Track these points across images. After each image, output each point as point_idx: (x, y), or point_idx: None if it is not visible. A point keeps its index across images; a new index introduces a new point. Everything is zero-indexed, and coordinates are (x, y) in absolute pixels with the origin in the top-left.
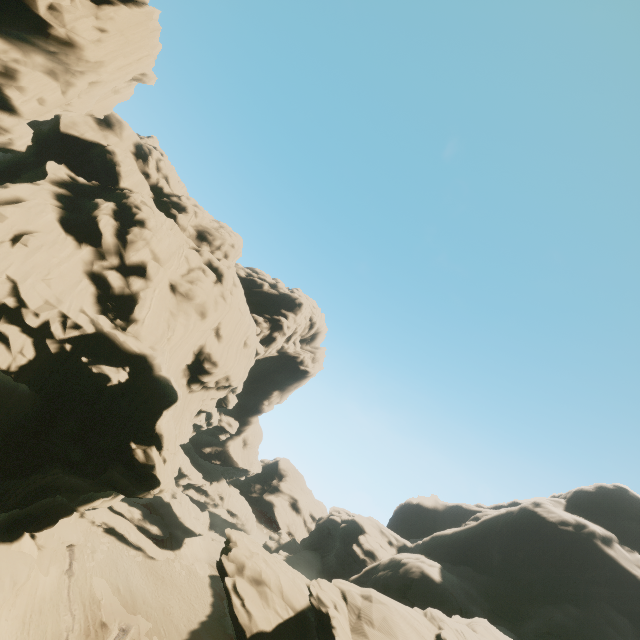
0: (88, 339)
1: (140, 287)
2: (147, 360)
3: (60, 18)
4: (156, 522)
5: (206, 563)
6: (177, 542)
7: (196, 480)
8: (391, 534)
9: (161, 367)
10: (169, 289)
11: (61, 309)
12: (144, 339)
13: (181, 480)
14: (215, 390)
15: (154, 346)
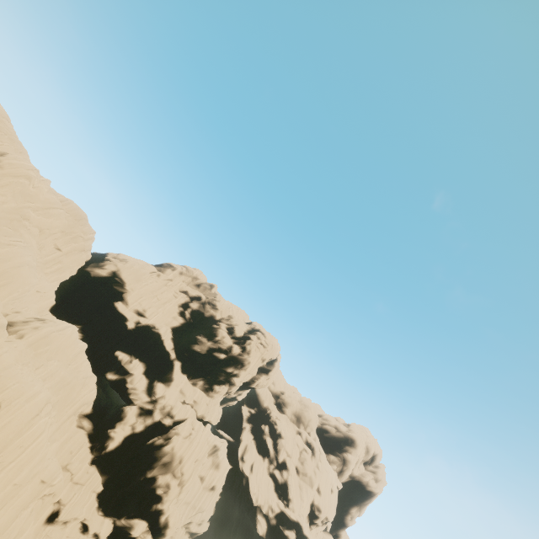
0: (279, 515)
1: (287, 476)
2: (300, 524)
3: (259, 385)
4: None
5: None
6: None
7: None
8: None
9: (305, 528)
10: (296, 472)
11: (270, 502)
12: (295, 511)
13: None
14: (321, 525)
15: (299, 513)
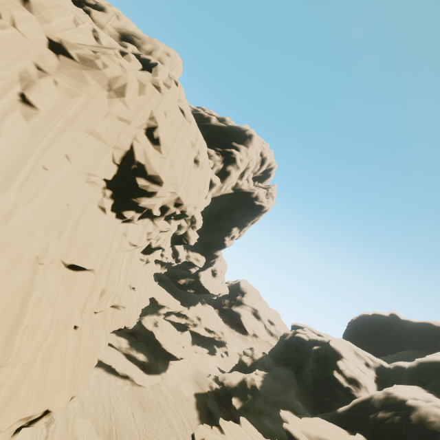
0: None
1: None
2: None
3: None
4: (142, 349)
5: (191, 380)
6: (163, 365)
7: (174, 308)
8: (366, 355)
9: None
10: (44, 45)
11: None
12: None
13: (160, 310)
14: (163, 221)
15: None
